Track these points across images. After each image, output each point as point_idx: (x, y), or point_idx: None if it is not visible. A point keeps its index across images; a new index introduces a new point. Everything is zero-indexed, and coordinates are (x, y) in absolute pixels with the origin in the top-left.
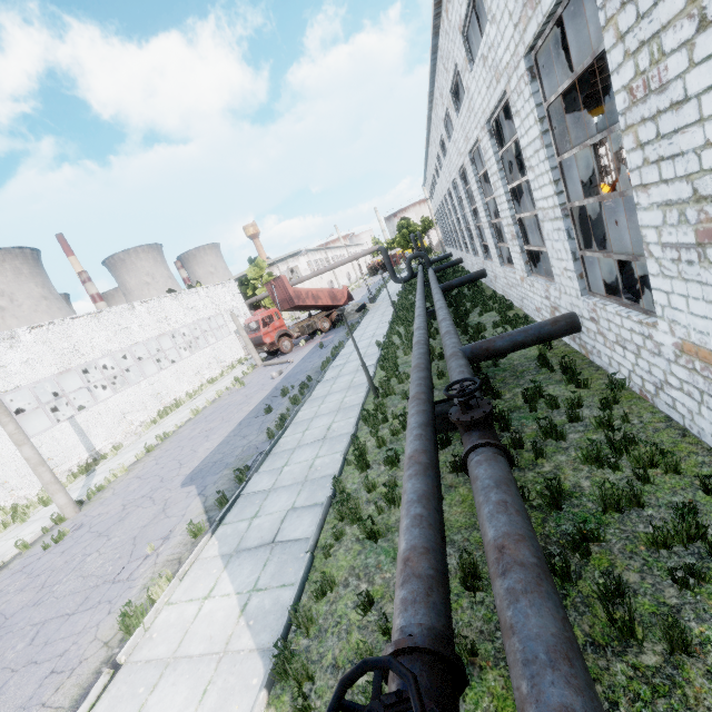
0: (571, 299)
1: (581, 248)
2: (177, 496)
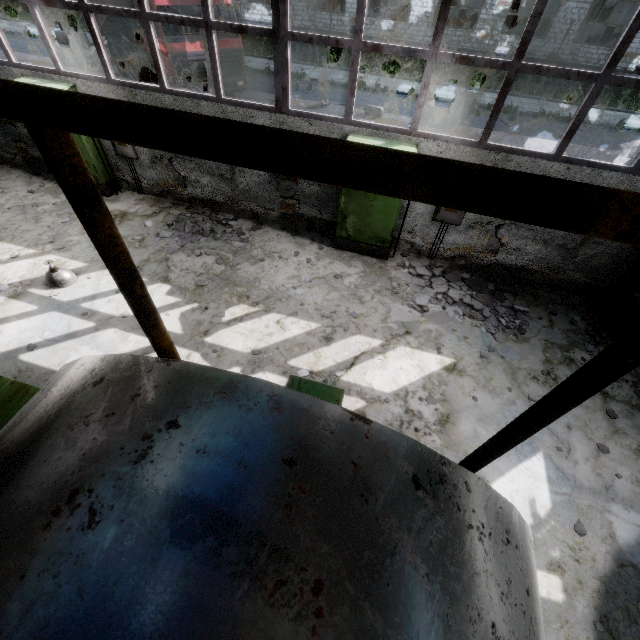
0: (558, 46)
1: (583, 20)
2: (633, 149)
